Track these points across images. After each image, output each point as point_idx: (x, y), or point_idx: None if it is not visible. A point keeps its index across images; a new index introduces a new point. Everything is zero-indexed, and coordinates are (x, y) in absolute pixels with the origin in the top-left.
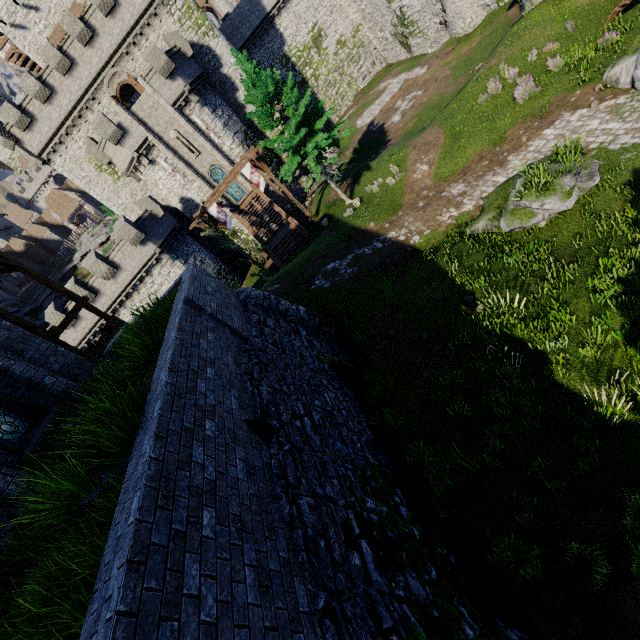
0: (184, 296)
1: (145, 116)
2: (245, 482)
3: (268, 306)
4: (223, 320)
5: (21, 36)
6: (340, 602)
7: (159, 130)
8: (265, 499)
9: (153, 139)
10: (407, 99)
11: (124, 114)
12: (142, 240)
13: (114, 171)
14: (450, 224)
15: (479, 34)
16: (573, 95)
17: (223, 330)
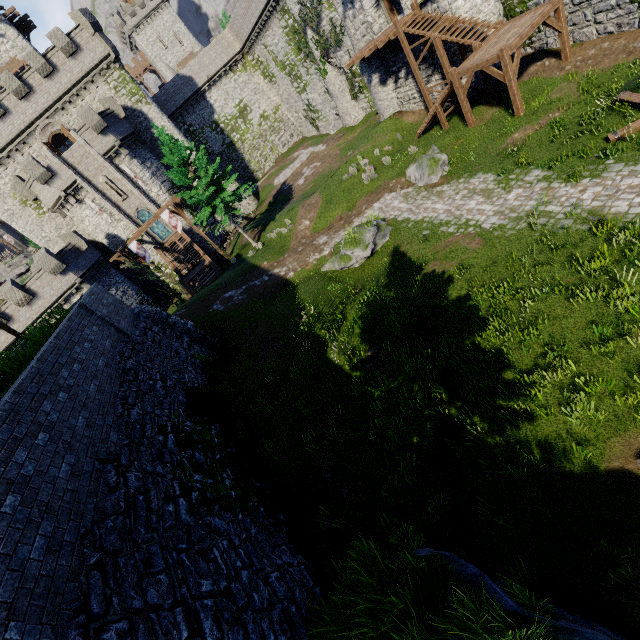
0: (79, 303)
1: (75, 162)
2: (94, 393)
3: (158, 319)
4: (110, 321)
5: None
6: (139, 447)
7: (88, 175)
8: (106, 403)
9: (82, 182)
10: (310, 168)
11: (54, 159)
12: (63, 270)
13: (40, 206)
14: (313, 264)
15: (360, 127)
16: (392, 182)
17: (109, 327)
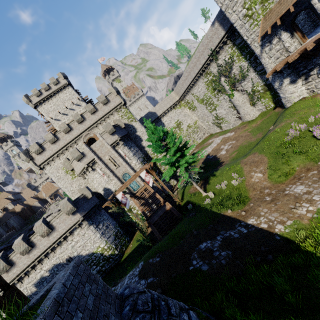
0: None
1: (96, 149)
2: None
3: None
4: None
5: (57, 123)
6: None
7: (101, 155)
8: None
9: (97, 159)
10: (227, 144)
11: (86, 148)
12: (74, 211)
13: (74, 173)
14: (312, 217)
15: (260, 119)
16: None
17: None
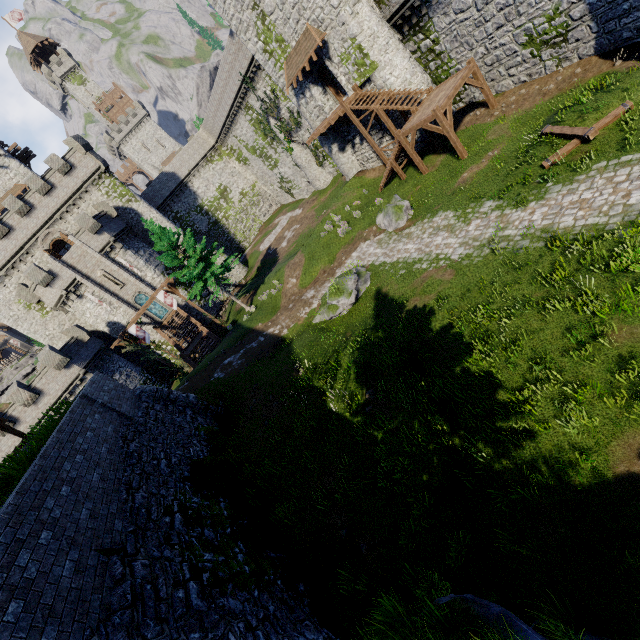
0: (81, 393)
1: (74, 262)
2: (97, 482)
3: (160, 396)
4: (112, 407)
5: None
6: (145, 532)
7: (87, 271)
8: (110, 491)
9: (81, 279)
10: (291, 230)
11: (55, 263)
12: (67, 364)
13: (43, 307)
14: (305, 318)
15: (330, 189)
16: (365, 232)
17: (111, 413)
